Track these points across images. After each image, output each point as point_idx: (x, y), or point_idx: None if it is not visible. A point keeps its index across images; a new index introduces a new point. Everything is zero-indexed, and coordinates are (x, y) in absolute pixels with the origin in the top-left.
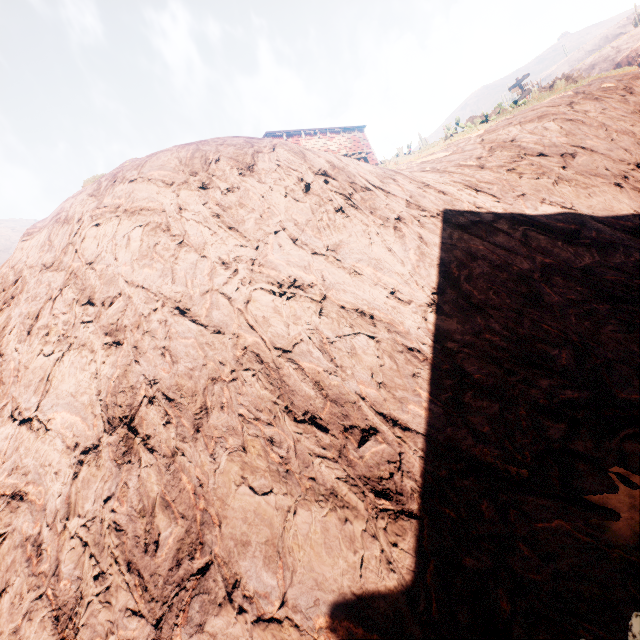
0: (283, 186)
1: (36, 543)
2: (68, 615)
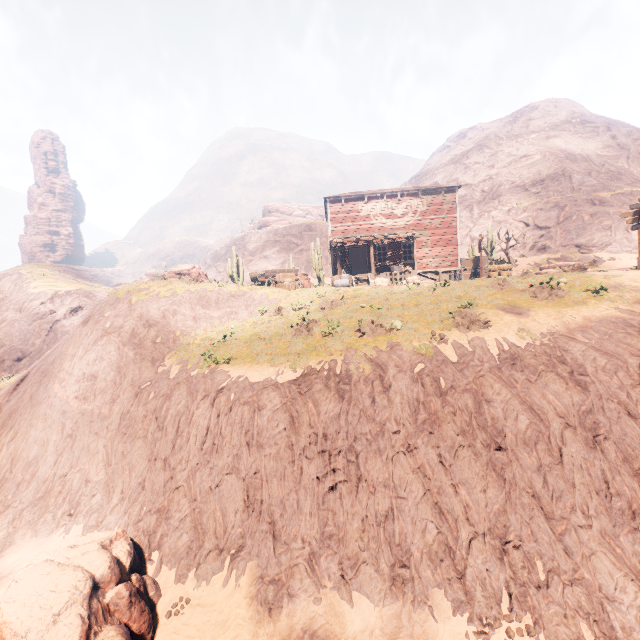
0: (77, 375)
1: None
2: None
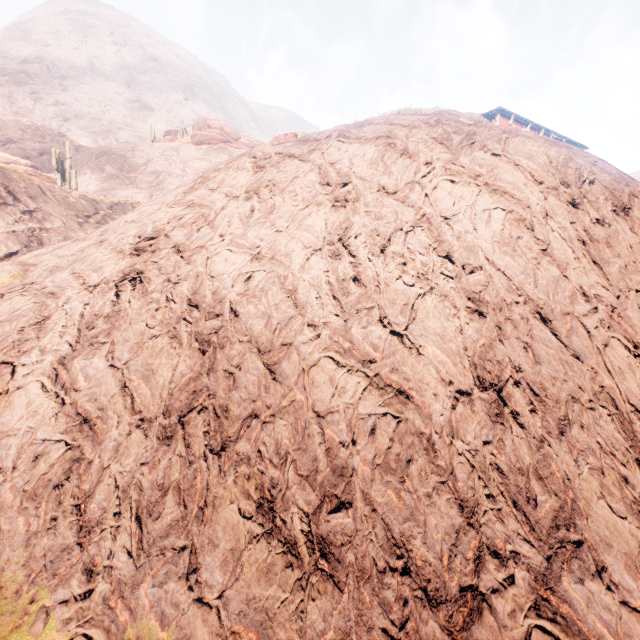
0: None
1: (430, 441)
2: (470, 509)
